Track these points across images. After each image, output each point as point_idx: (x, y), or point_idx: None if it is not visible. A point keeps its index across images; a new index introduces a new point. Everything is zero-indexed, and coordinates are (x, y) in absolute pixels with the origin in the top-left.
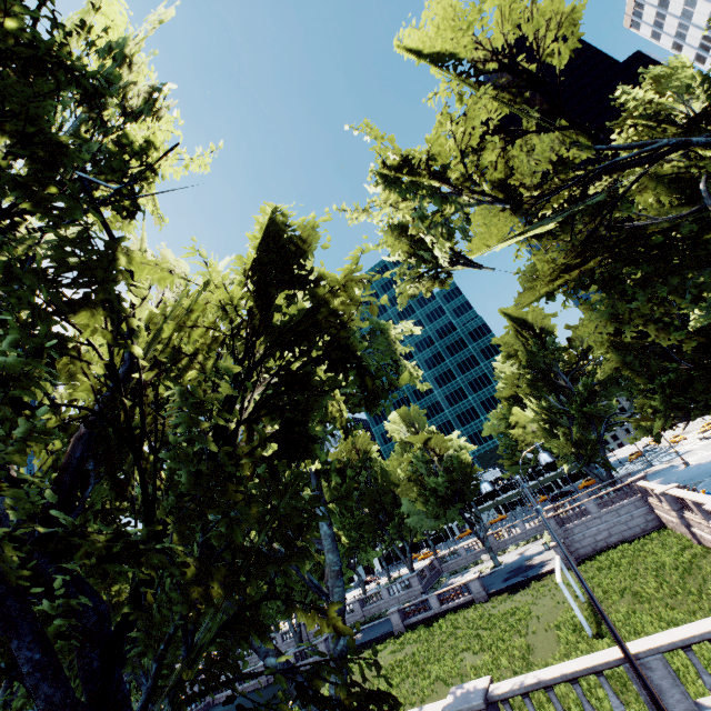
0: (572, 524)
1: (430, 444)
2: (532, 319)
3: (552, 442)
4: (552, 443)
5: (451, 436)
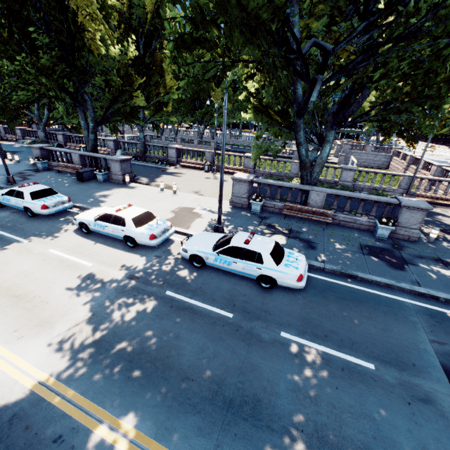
0: (354, 151)
1: None
2: None
3: None
4: None
5: None
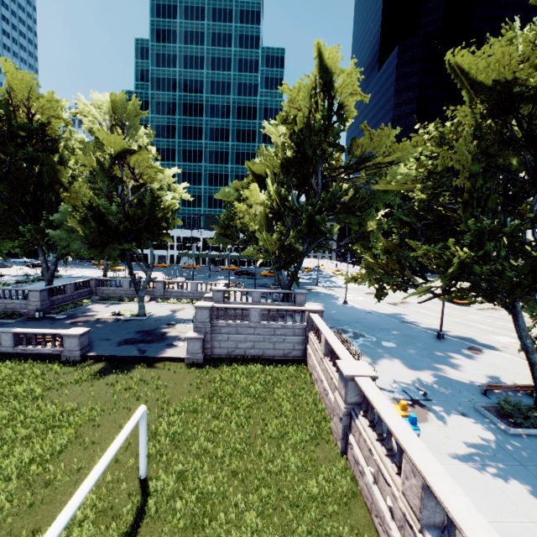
0: (225, 323)
1: (130, 161)
2: (341, 86)
3: (264, 234)
4: (263, 235)
5: (168, 169)
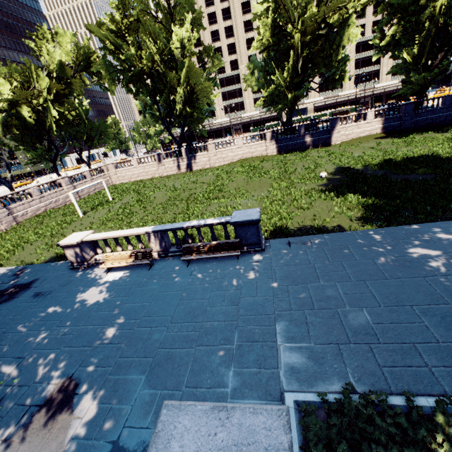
0: None
1: None
2: None
3: None
4: None
5: None
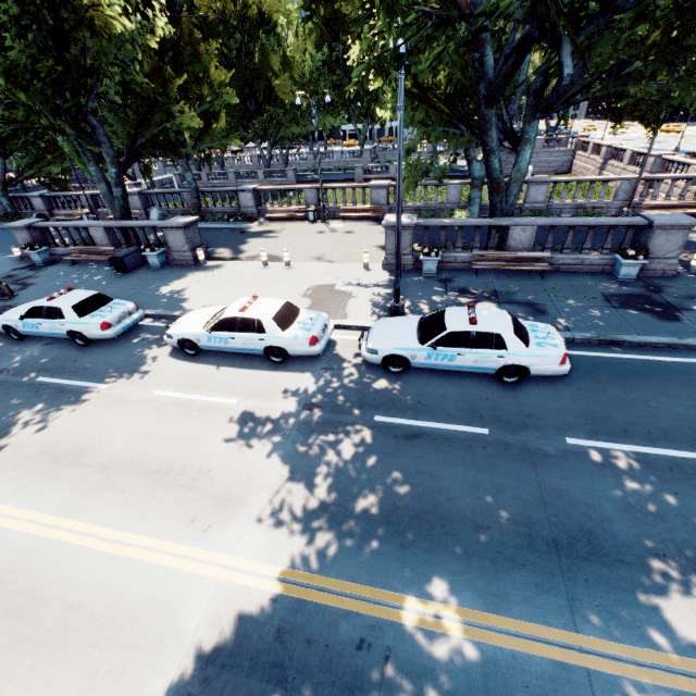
0: None
1: None
2: None
3: None
4: None
5: None
